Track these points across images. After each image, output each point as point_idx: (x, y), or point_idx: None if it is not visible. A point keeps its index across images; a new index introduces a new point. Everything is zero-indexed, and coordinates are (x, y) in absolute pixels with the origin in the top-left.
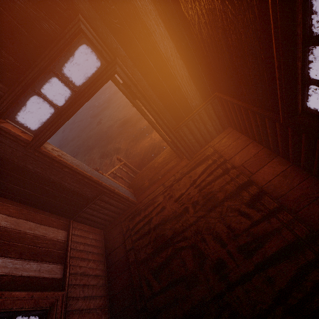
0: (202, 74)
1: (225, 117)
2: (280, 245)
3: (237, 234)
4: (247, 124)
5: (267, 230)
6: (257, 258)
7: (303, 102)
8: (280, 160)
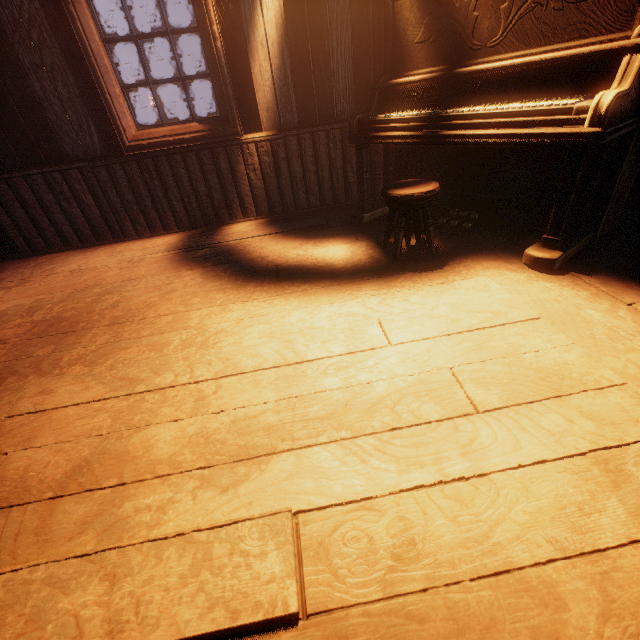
0: None
1: None
2: None
3: None
4: None
5: None
6: None
7: None
8: None
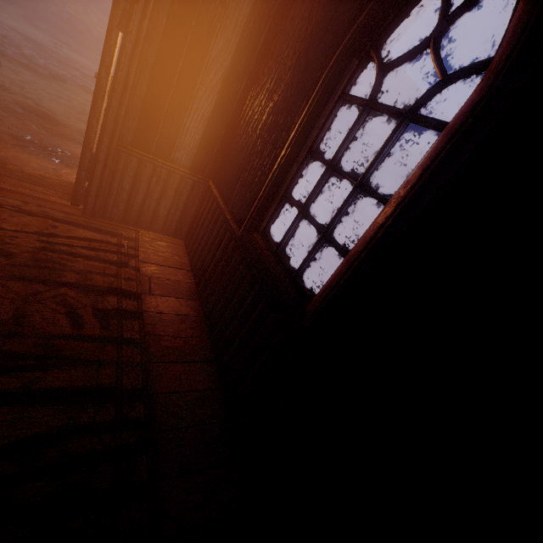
0: (219, 140)
1: (191, 221)
2: (79, 383)
3: (21, 332)
4: (206, 238)
5: (86, 355)
6: (7, 382)
7: (270, 220)
8: (197, 305)
